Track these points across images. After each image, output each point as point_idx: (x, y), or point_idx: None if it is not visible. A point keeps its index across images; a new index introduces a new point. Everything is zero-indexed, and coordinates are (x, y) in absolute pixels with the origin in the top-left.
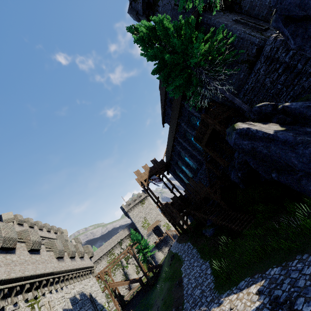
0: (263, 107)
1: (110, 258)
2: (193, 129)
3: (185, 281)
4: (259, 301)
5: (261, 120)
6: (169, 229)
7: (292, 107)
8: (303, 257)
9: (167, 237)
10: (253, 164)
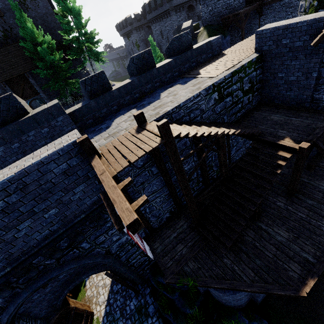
0: None
1: None
2: None
3: None
4: None
5: None
6: None
7: None
8: None
9: None
10: None
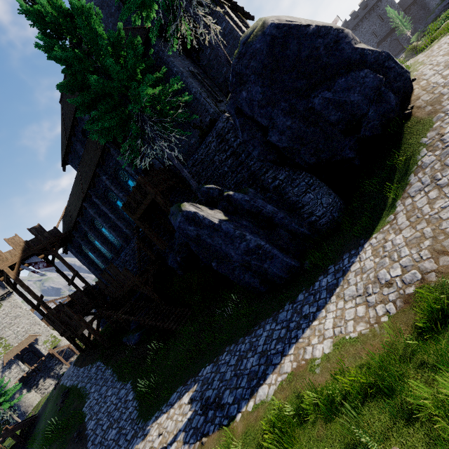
0: (211, 190)
1: None
2: (121, 189)
3: (91, 426)
4: (191, 410)
5: (208, 203)
6: (57, 345)
7: (235, 198)
8: (231, 348)
9: (52, 361)
10: (194, 248)
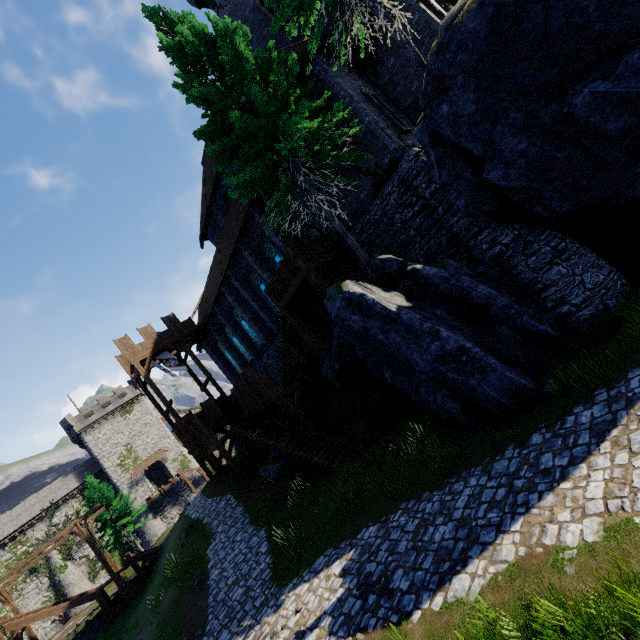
0: (388, 262)
1: (12, 554)
2: (265, 268)
3: (214, 575)
4: (344, 586)
5: (382, 283)
6: (186, 466)
7: (425, 273)
8: (409, 505)
9: (180, 485)
10: (360, 351)
